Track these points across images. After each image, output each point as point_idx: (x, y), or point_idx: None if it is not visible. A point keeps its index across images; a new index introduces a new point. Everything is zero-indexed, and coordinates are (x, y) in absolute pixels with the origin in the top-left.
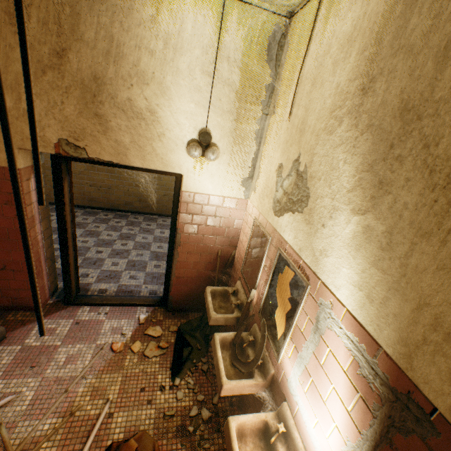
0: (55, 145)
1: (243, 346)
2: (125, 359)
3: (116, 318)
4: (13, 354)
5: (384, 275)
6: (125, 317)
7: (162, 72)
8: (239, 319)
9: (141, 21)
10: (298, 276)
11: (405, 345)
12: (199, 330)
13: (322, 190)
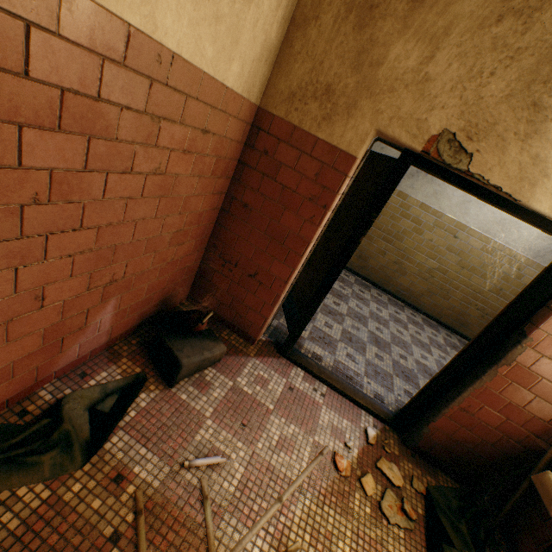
0: (430, 138)
1: None
2: (352, 495)
3: (336, 411)
4: (224, 389)
5: None
6: (346, 416)
7: None
8: None
9: None
10: None
11: None
12: (463, 519)
13: None
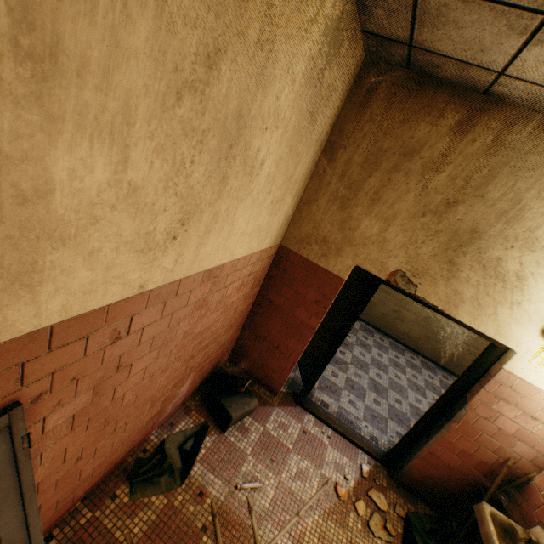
0: (389, 273)
1: None
2: (348, 514)
3: (338, 450)
4: (258, 432)
5: None
6: (346, 454)
7: None
8: None
9: None
10: None
11: None
12: (433, 538)
13: None
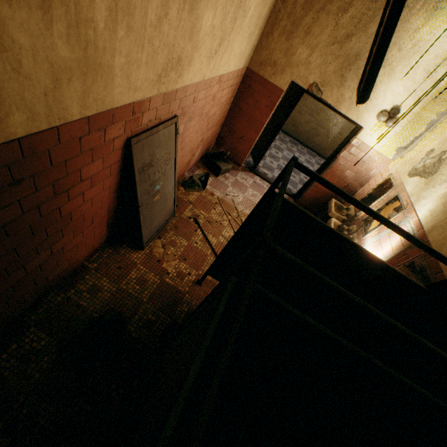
0: (309, 85)
1: (344, 229)
2: None
3: None
4: (233, 179)
5: (443, 208)
6: None
7: (397, 63)
8: (344, 221)
9: (408, 29)
10: (401, 206)
11: (432, 227)
12: None
13: (445, 172)
